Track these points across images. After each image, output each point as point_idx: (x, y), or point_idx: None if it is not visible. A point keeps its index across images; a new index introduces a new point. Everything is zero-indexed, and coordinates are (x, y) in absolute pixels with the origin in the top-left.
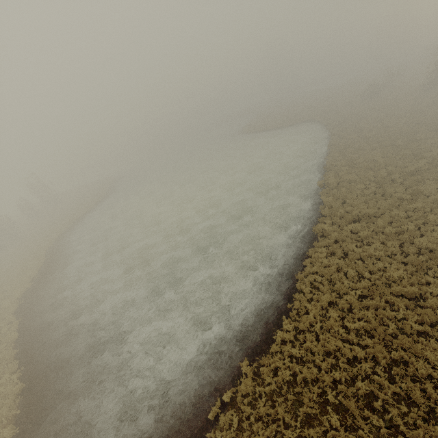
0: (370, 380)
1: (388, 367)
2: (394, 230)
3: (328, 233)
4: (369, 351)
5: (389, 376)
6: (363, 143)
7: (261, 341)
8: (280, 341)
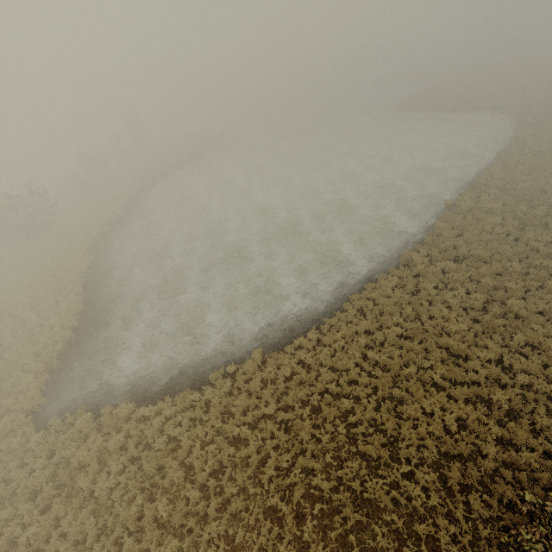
0: (359, 403)
1: (383, 400)
2: (492, 283)
3: (413, 264)
4: (373, 380)
5: (376, 404)
6: (549, 162)
7: (282, 340)
8: (297, 345)
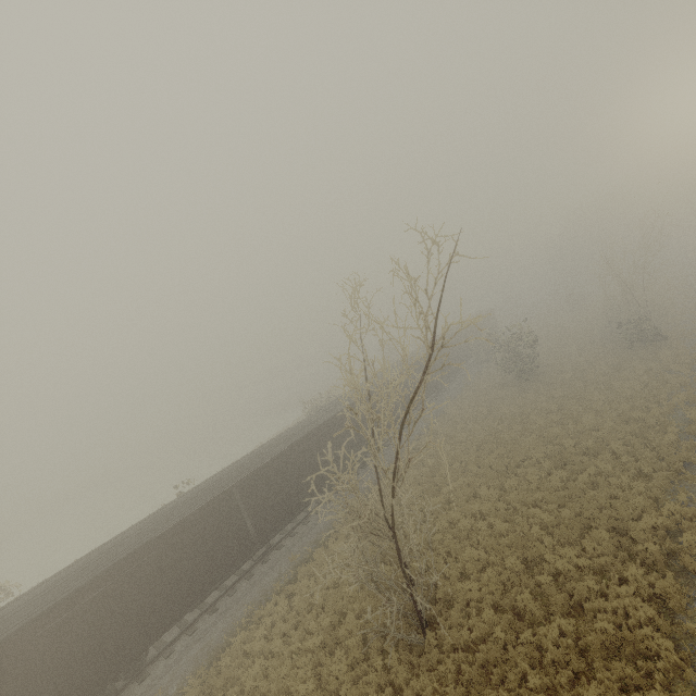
0: None
1: None
2: None
3: None
4: None
5: None
6: None
7: None
8: None
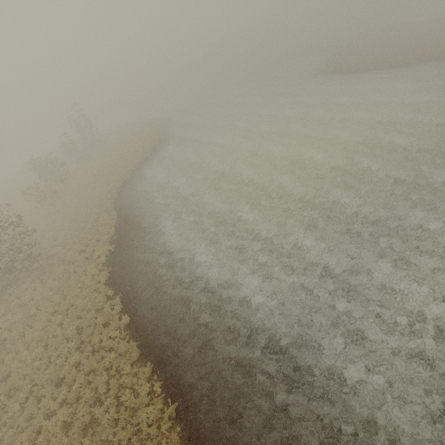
0: None
1: None
2: None
3: None
4: None
5: None
6: None
7: None
8: None
